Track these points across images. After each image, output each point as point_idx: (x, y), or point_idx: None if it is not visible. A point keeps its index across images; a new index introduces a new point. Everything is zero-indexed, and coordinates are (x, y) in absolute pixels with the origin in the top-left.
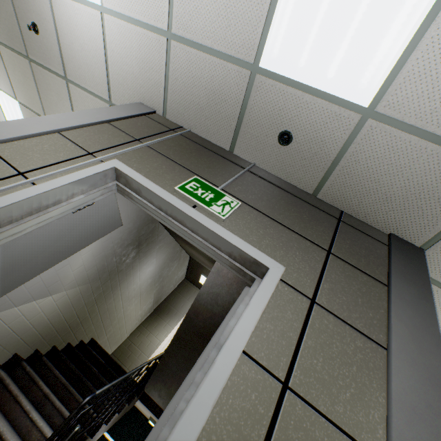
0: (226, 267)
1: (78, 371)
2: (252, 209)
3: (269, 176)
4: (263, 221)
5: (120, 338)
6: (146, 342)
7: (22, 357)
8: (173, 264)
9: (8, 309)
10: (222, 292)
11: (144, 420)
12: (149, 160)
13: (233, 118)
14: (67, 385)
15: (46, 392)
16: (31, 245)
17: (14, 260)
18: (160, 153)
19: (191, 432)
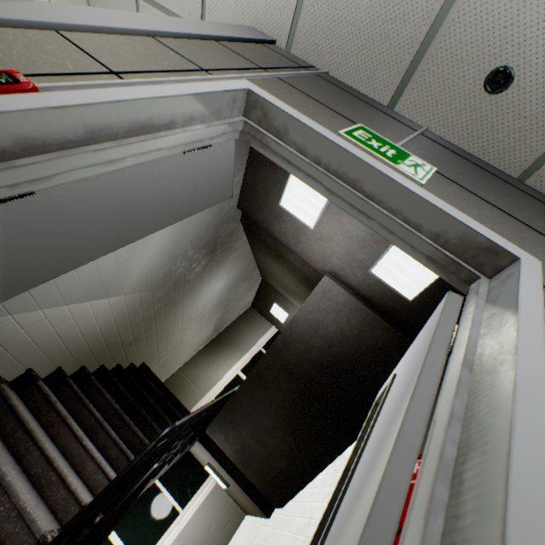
0: (417, 259)
1: (132, 398)
2: (449, 181)
3: (452, 146)
4: (471, 199)
5: (171, 368)
6: (201, 377)
7: (66, 373)
8: (243, 285)
9: (57, 307)
10: (326, 320)
11: (196, 465)
12: (288, 95)
13: (410, 47)
14: (122, 413)
15: (99, 418)
16: (125, 192)
17: (101, 211)
18: (299, 90)
19: (538, 500)
